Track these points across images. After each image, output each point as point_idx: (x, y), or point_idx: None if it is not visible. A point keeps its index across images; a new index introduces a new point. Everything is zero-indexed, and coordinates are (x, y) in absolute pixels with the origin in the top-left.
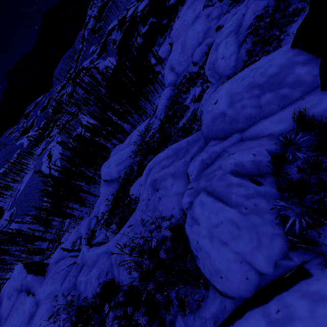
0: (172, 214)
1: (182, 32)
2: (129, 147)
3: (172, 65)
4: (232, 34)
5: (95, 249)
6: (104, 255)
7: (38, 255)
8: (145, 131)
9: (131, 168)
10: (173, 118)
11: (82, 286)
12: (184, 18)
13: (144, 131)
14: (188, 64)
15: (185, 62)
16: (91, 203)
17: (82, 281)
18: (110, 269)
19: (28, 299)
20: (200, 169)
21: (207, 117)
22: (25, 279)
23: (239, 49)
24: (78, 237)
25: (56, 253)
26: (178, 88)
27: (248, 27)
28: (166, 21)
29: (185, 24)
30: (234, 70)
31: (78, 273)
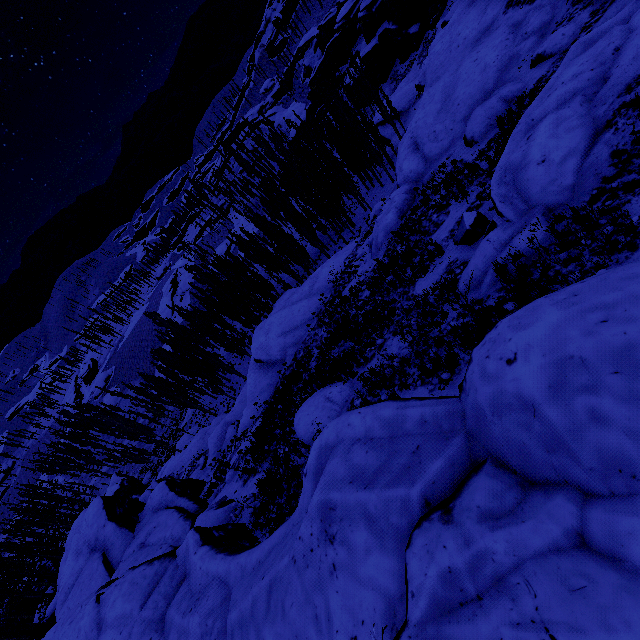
0: (357, 639)
1: (448, 63)
2: (310, 300)
3: (418, 137)
4: (577, 100)
5: (207, 555)
6: (219, 587)
7: (138, 462)
8: (345, 272)
9: (307, 349)
10: (405, 265)
11: (172, 634)
12: (457, 29)
13: (343, 271)
14: (454, 138)
15: (448, 133)
16: (232, 385)
17: (174, 622)
18: (221, 638)
19: (89, 605)
20: (441, 599)
21: (480, 390)
22: (103, 530)
23: (591, 144)
24: (203, 450)
25: (158, 492)
26: (424, 193)
27: (627, 87)
28: (418, 27)
29: (458, 44)
30: (569, 196)
31: (174, 591)
